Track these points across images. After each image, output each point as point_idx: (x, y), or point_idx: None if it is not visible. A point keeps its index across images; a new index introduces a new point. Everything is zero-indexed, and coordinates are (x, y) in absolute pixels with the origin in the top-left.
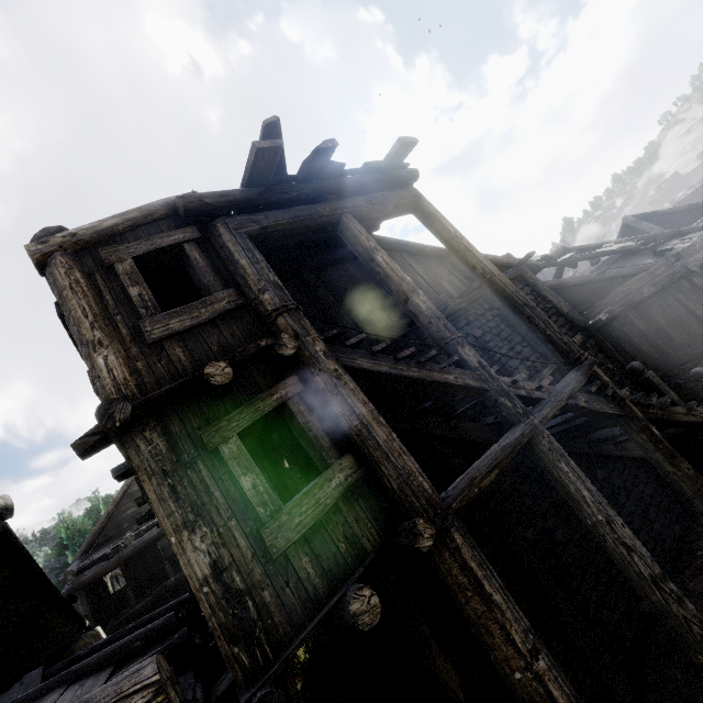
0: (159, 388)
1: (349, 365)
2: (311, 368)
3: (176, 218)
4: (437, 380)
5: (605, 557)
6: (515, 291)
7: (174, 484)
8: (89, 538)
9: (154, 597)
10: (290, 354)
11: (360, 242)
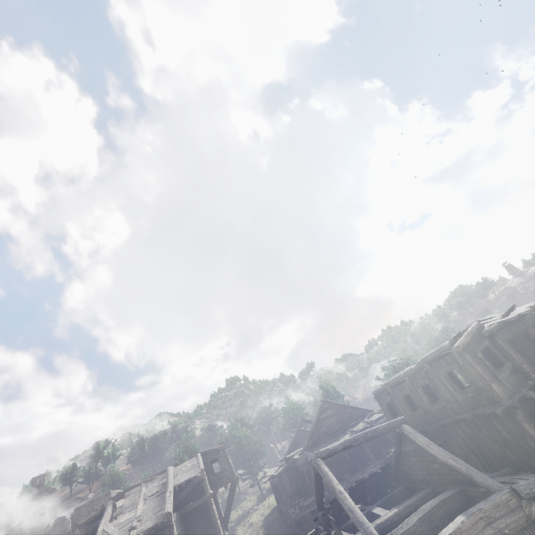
0: (511, 396)
1: None
2: None
3: (479, 334)
4: None
5: None
6: None
7: (533, 426)
8: (307, 440)
9: None
10: None
11: None
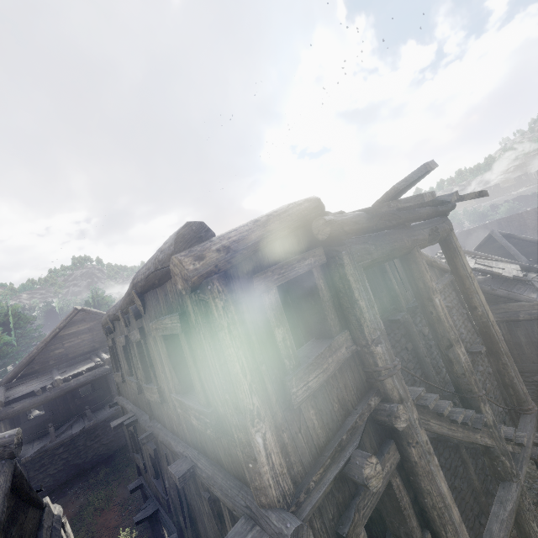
0: (303, 470)
1: (426, 428)
2: (409, 438)
3: (303, 229)
4: (472, 441)
5: (475, 533)
6: (501, 339)
7: None
8: (16, 368)
9: (72, 435)
10: (402, 427)
11: (425, 279)
